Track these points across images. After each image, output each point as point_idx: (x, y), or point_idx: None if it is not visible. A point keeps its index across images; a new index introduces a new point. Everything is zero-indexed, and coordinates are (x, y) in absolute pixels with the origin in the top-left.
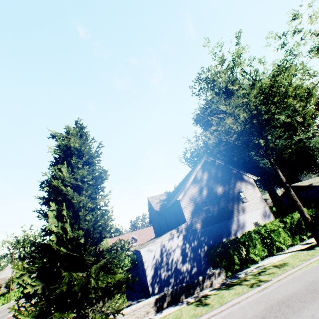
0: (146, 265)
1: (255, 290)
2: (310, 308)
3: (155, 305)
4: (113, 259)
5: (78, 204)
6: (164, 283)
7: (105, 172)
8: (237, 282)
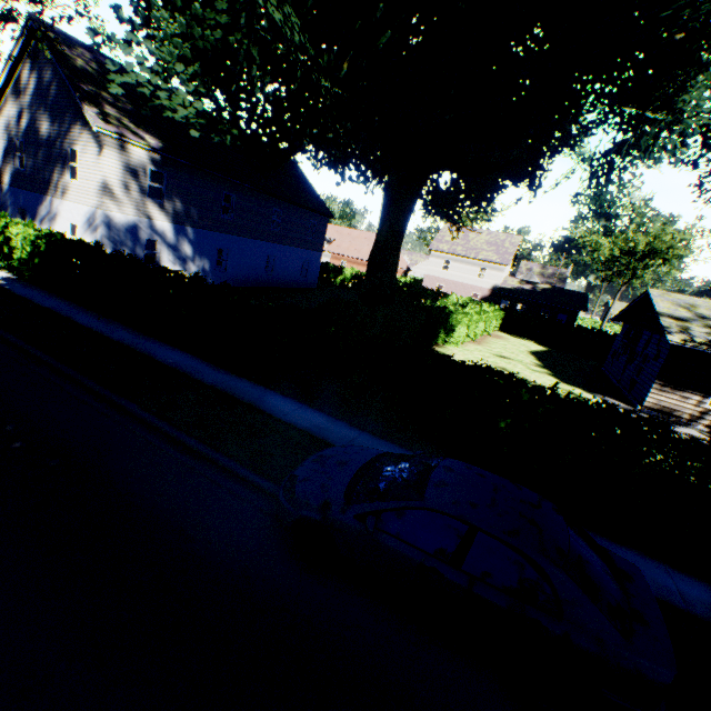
0: None
1: None
2: None
3: None
4: None
5: None
6: None
7: None
8: None
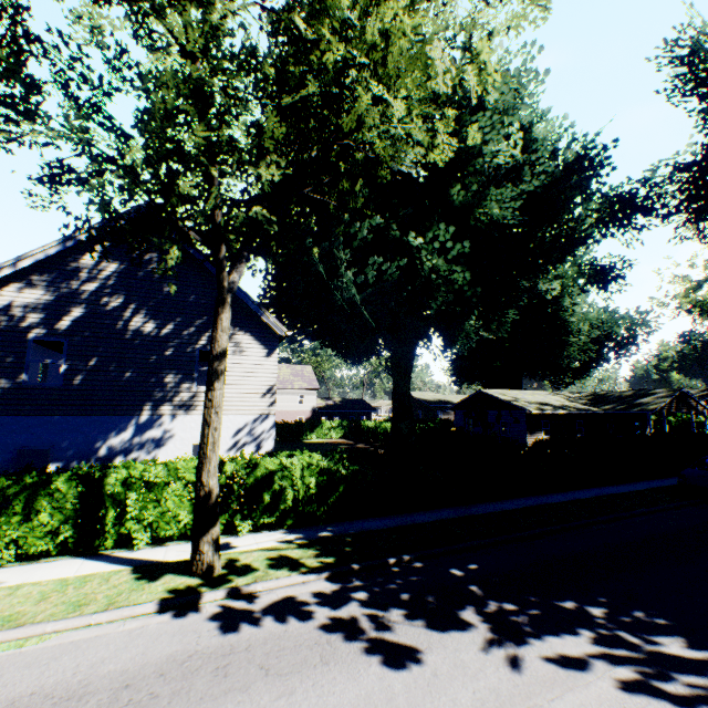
0: None
1: None
2: None
3: None
4: None
5: None
6: None
7: None
8: None
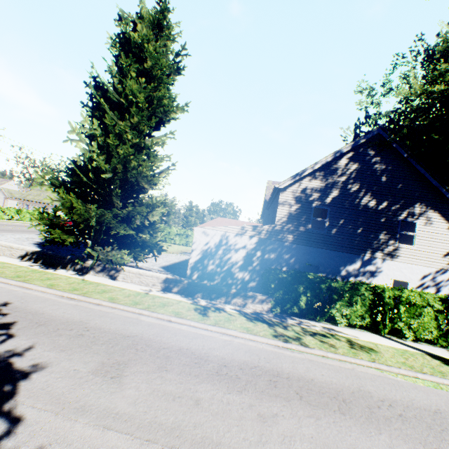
0: (194, 247)
1: (271, 342)
2: (291, 408)
3: (164, 284)
4: (138, 214)
5: (113, 129)
6: (207, 276)
7: (170, 98)
8: (271, 322)
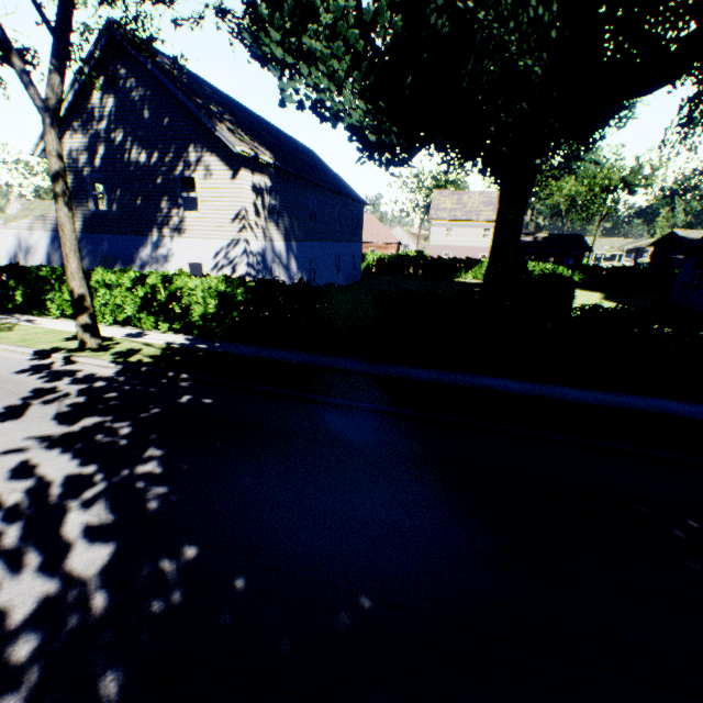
0: None
1: None
2: None
3: None
4: None
5: None
6: None
7: None
8: None
